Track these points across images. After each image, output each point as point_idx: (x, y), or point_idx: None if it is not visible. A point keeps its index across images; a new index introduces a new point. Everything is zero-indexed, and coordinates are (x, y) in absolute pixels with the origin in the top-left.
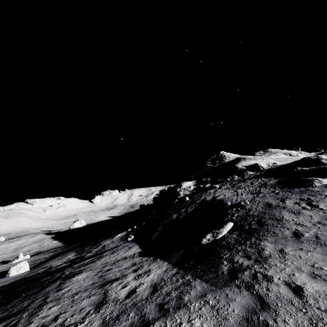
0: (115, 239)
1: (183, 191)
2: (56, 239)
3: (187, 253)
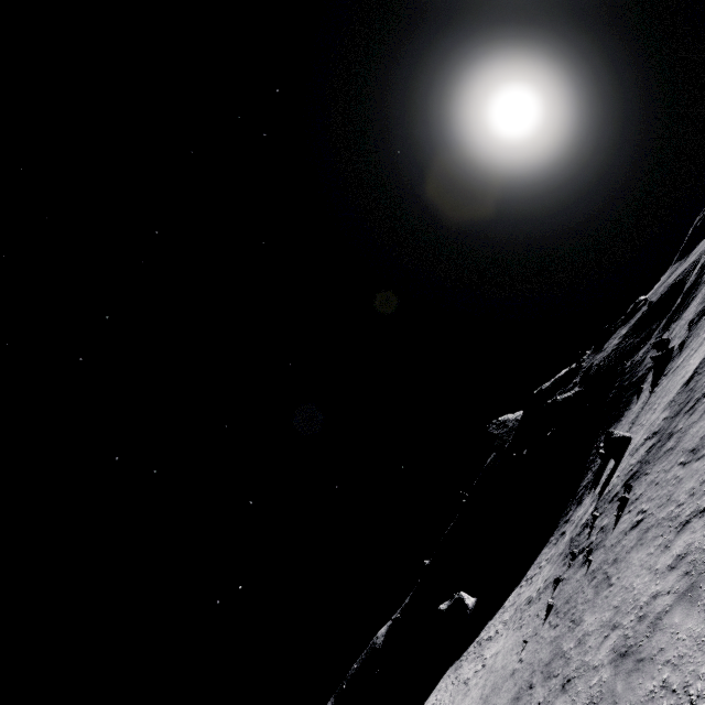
0: (640, 352)
1: (567, 395)
2: (496, 611)
3: (689, 274)
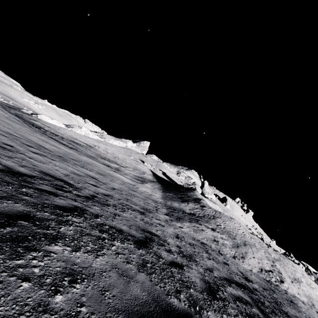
0: None
1: None
2: None
3: None
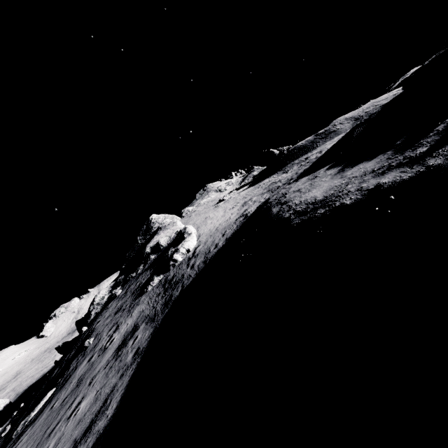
0: None
1: (96, 309)
2: None
3: None
